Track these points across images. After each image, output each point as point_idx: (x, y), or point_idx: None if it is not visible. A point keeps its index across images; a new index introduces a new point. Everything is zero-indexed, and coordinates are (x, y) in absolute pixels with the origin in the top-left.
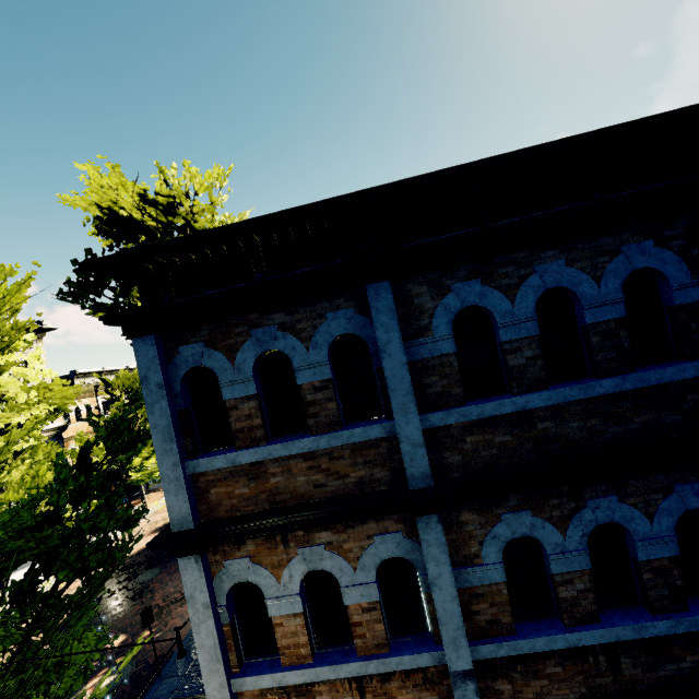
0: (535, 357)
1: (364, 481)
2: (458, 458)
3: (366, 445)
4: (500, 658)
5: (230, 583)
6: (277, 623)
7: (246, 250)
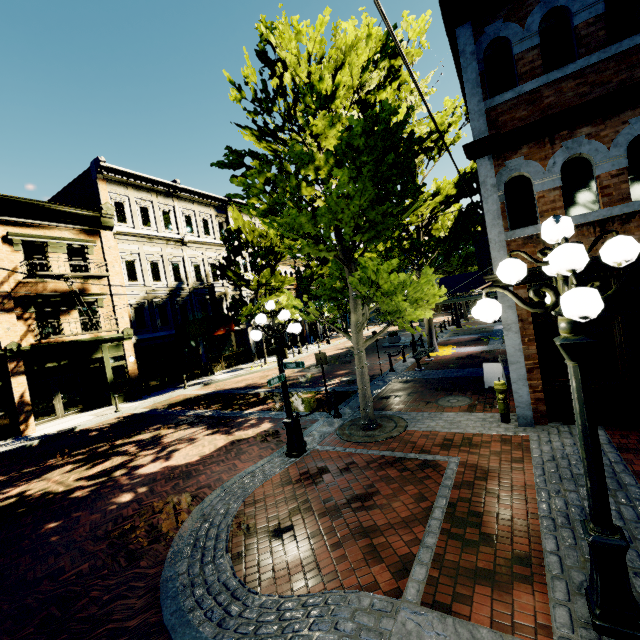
0: None
1: (624, 82)
2: None
3: (630, 54)
4: None
5: (508, 176)
6: (540, 196)
7: None
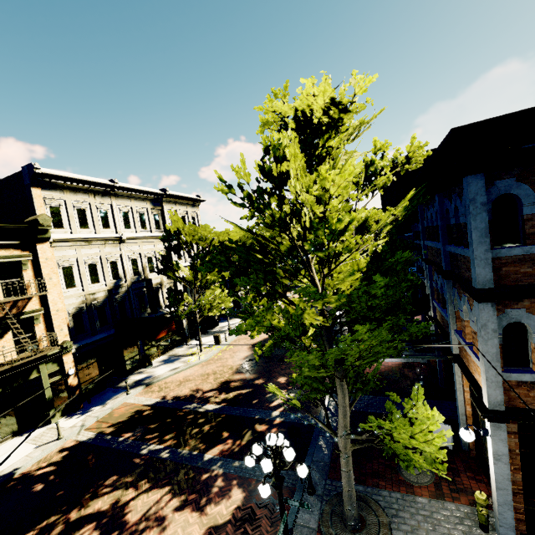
0: None
1: None
2: None
3: None
4: None
5: (507, 322)
6: None
7: None
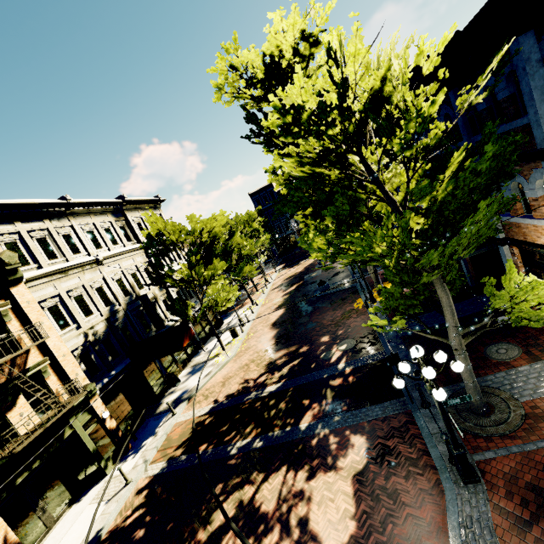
0: None
1: None
2: None
3: None
4: None
5: None
6: None
7: None
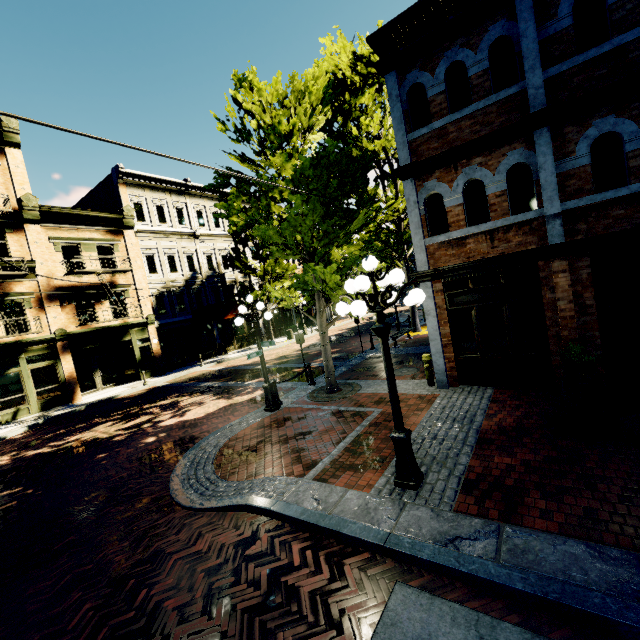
0: (634, 8)
1: (503, 123)
2: (566, 94)
3: (506, 102)
4: (581, 210)
5: (426, 194)
6: (449, 211)
7: (444, 7)
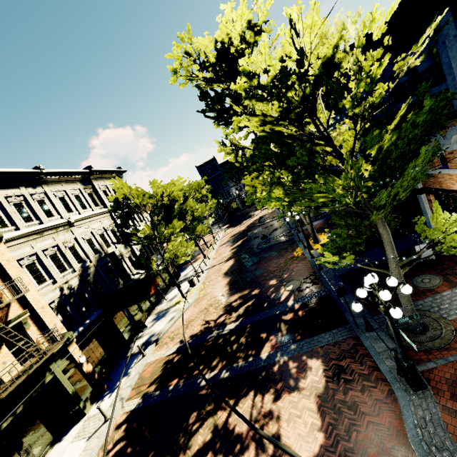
0: None
1: None
2: None
3: None
4: None
5: None
6: None
7: None
